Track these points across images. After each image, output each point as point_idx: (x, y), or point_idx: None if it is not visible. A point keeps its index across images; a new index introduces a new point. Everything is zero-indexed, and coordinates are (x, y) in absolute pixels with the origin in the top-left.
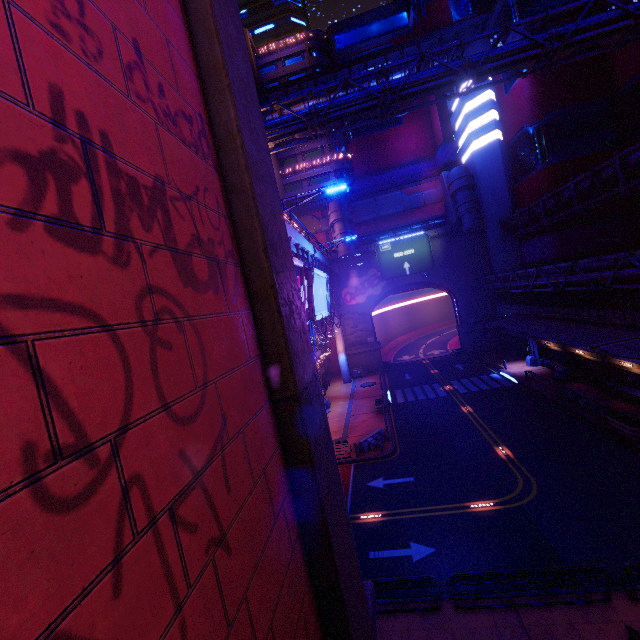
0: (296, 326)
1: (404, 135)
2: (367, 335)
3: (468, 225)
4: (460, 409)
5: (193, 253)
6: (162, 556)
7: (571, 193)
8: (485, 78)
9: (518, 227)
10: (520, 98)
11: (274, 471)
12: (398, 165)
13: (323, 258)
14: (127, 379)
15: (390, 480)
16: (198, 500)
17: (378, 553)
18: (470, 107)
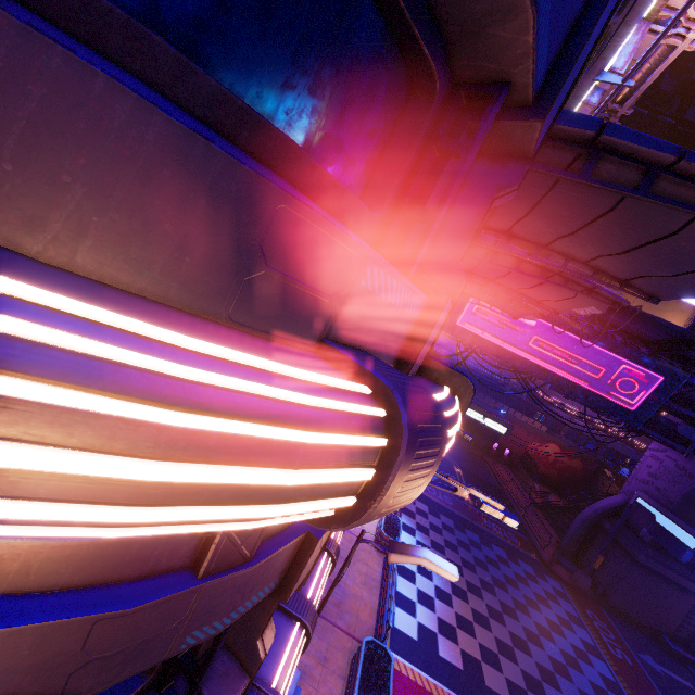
0: None
1: None
2: None
3: None
4: None
5: None
6: None
7: None
8: None
9: None
10: None
11: None
12: None
13: None
14: None
15: None
16: None
17: None
18: None
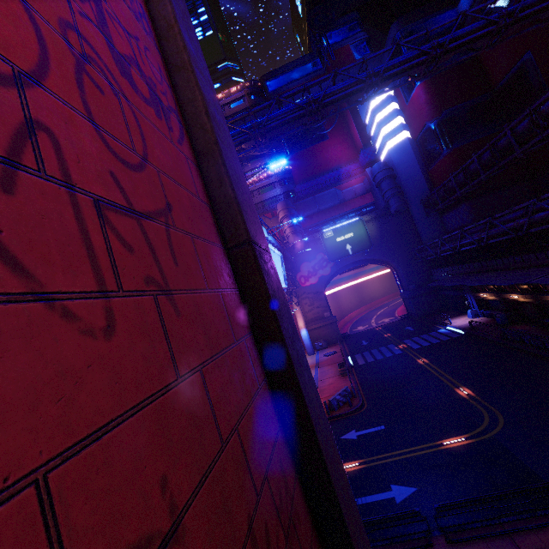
0: (244, 197)
1: (331, 146)
2: (323, 311)
3: (395, 207)
4: (416, 362)
5: (132, 67)
6: (81, 226)
7: (476, 165)
8: (387, 83)
9: (437, 203)
10: (419, 103)
11: (232, 303)
12: (329, 170)
13: (276, 243)
14: (42, 54)
15: (362, 431)
16: (135, 231)
17: (361, 499)
18: (380, 117)
